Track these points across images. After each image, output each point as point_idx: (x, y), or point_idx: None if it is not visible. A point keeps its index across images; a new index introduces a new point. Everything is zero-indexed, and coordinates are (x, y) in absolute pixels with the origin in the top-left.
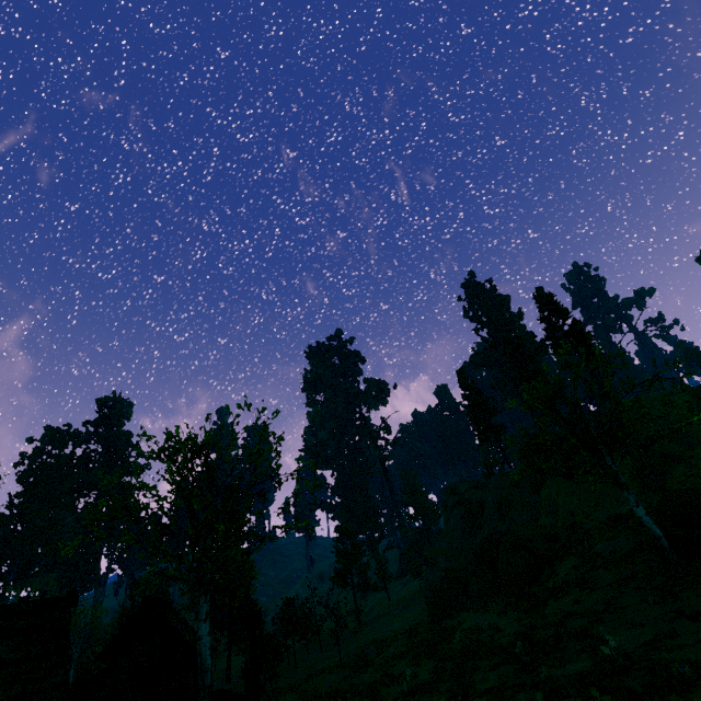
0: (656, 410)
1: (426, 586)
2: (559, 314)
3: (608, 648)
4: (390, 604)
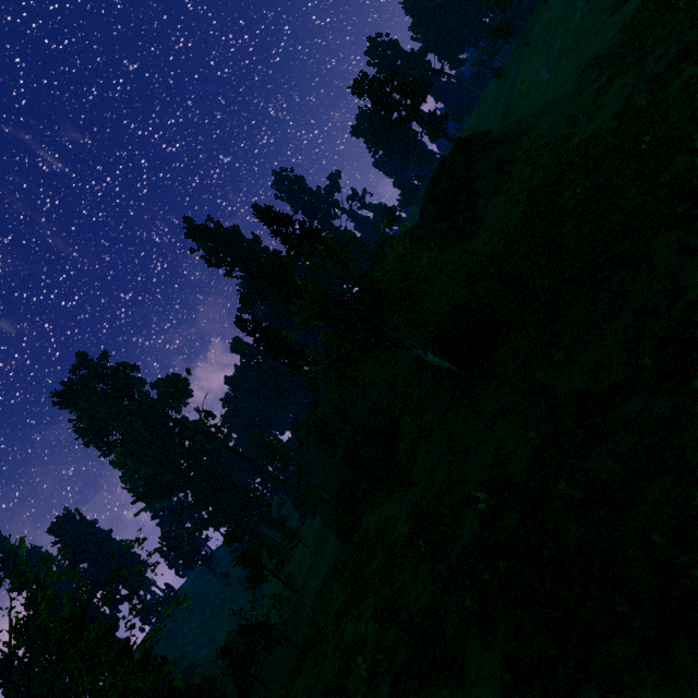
0: (392, 266)
1: (327, 524)
2: (285, 223)
3: (483, 504)
4: (310, 553)
